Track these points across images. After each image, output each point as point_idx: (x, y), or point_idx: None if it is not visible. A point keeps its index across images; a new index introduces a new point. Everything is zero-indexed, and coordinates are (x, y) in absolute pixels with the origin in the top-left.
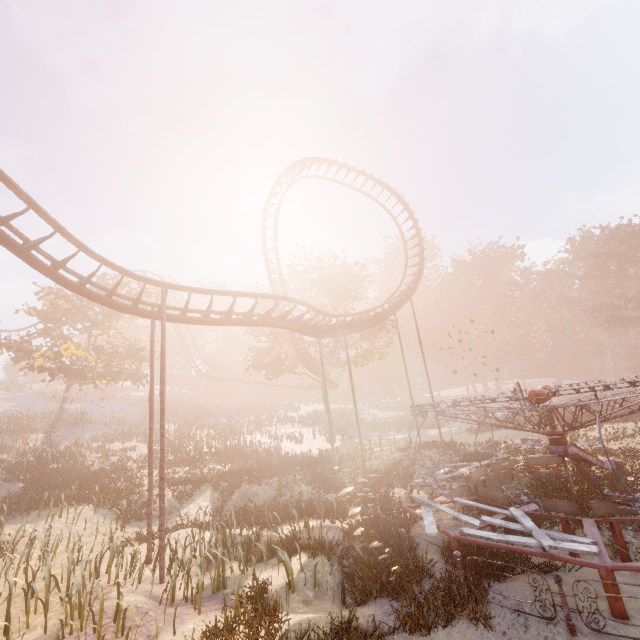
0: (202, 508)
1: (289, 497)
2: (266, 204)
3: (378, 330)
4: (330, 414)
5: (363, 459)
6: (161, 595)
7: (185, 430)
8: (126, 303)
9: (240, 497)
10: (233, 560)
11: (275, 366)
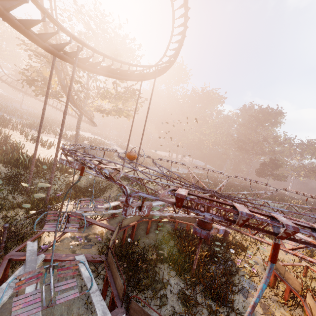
0: None
1: None
2: None
3: (130, 96)
4: (78, 138)
5: (51, 176)
6: None
7: None
8: None
9: None
10: None
11: (45, 88)
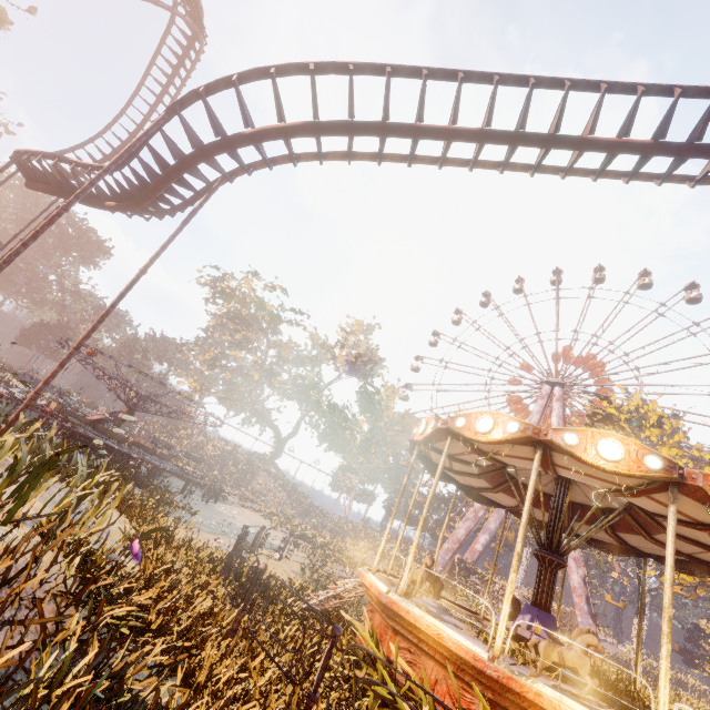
0: None
1: None
2: None
3: None
4: None
5: None
6: None
7: None
8: None
9: None
10: None
11: None
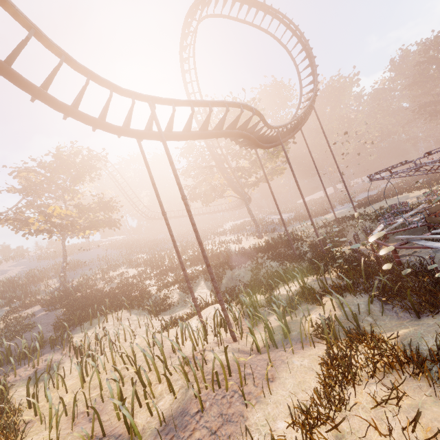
0: (204, 293)
1: (265, 272)
2: (180, 48)
3: (280, 150)
4: (255, 220)
5: (316, 233)
6: (244, 349)
7: (155, 254)
8: (83, 169)
9: (228, 280)
10: (269, 315)
11: (207, 195)
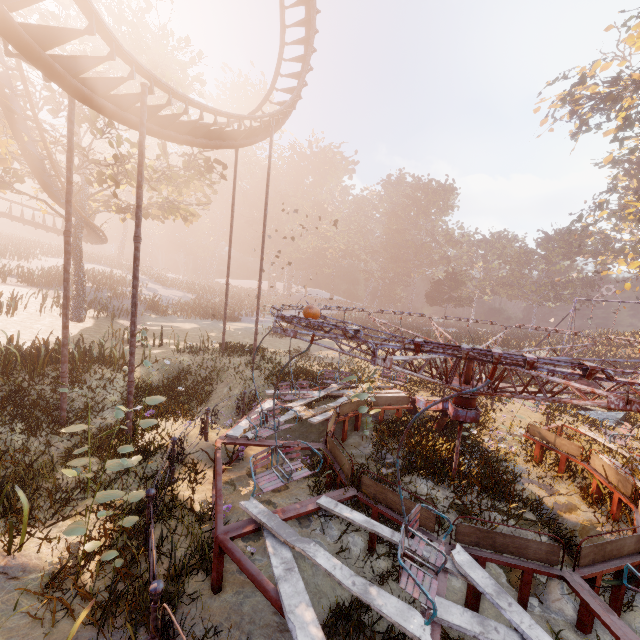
0: None
1: None
2: None
3: (196, 174)
4: (82, 278)
5: (130, 380)
6: None
7: None
8: None
9: None
10: None
11: None
